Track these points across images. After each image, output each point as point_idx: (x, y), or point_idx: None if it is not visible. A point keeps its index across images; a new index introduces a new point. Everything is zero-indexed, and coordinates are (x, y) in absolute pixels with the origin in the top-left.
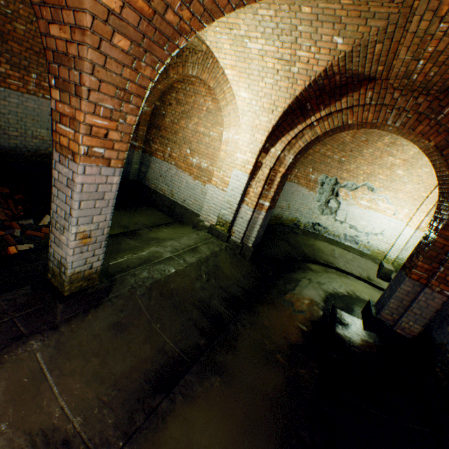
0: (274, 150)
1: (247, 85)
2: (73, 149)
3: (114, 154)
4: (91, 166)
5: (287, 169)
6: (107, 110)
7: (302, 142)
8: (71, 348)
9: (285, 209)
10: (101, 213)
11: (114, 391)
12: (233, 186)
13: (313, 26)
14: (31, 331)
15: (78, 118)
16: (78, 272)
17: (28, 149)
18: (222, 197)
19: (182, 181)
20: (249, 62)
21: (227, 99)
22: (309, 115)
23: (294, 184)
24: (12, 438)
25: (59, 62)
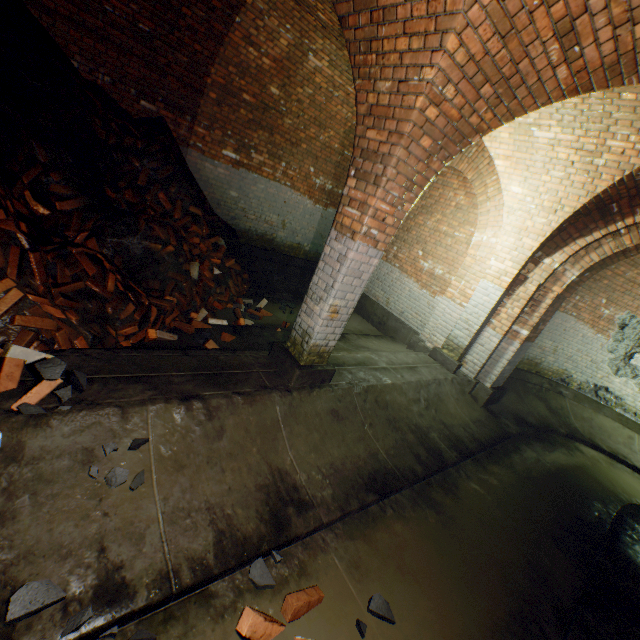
0: (548, 261)
1: (522, 179)
2: (354, 228)
3: (383, 237)
4: (363, 245)
5: (564, 289)
6: (393, 197)
7: (596, 255)
8: (299, 414)
9: (549, 352)
10: (353, 292)
11: (331, 469)
12: (476, 302)
13: (636, 112)
14: (272, 386)
15: (368, 202)
16: (317, 345)
17: (257, 233)
18: (457, 314)
19: (404, 288)
20: (531, 152)
21: (488, 194)
22: (613, 219)
23: (570, 317)
24: (259, 462)
25: (365, 157)
